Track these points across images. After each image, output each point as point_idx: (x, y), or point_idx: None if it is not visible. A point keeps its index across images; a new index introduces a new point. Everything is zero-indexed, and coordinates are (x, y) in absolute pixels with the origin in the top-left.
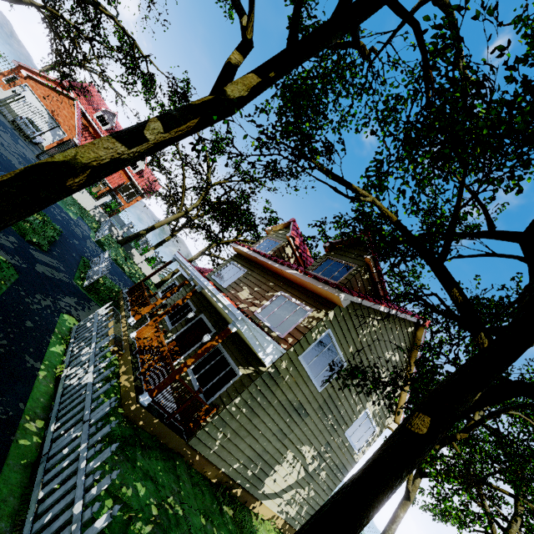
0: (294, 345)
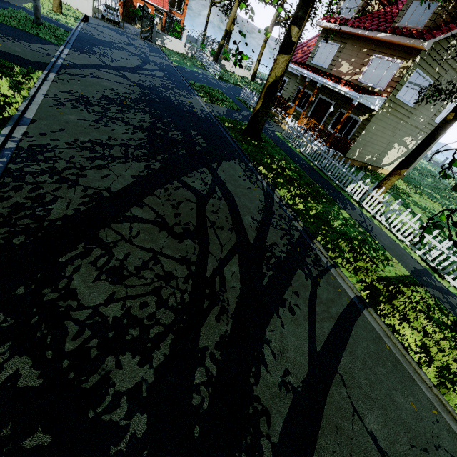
0: (391, 92)
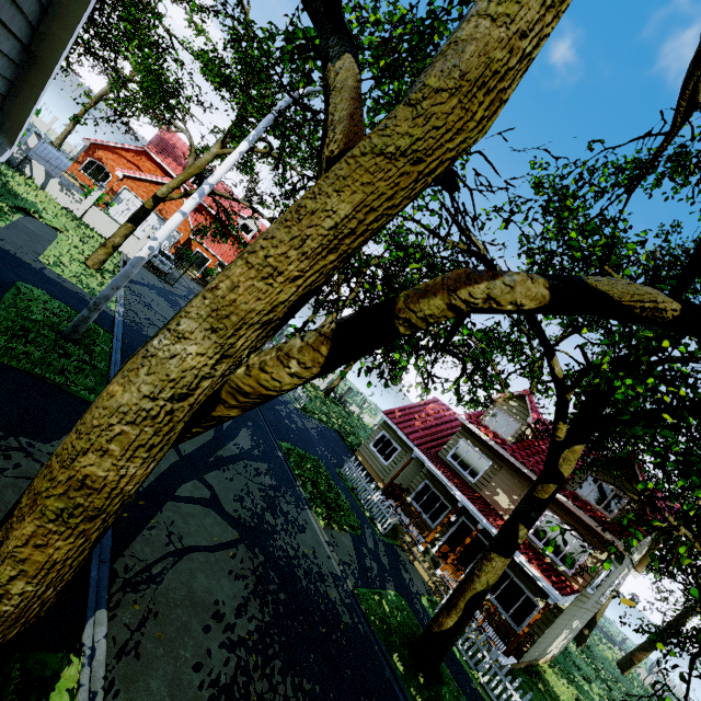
0: (585, 587)
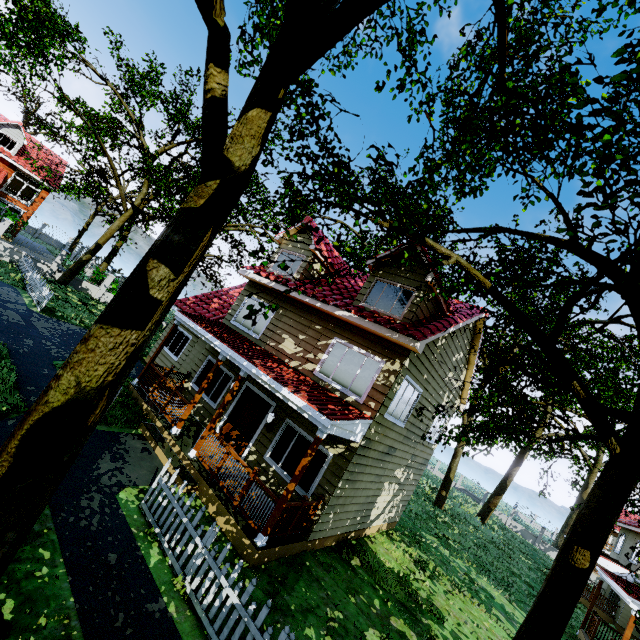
0: (379, 411)
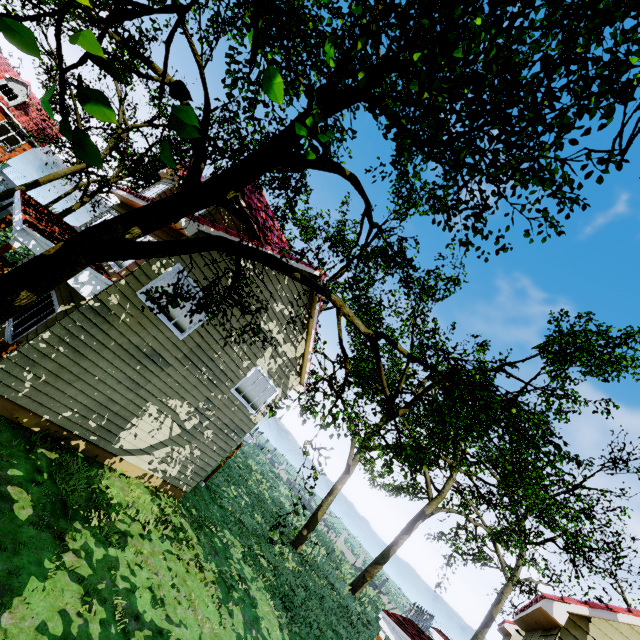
0: (125, 277)
